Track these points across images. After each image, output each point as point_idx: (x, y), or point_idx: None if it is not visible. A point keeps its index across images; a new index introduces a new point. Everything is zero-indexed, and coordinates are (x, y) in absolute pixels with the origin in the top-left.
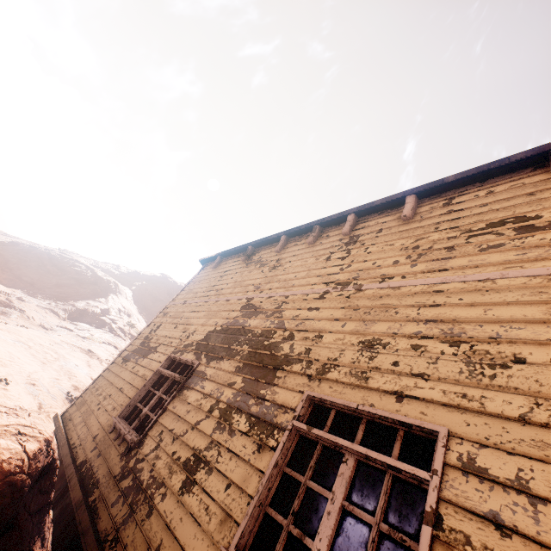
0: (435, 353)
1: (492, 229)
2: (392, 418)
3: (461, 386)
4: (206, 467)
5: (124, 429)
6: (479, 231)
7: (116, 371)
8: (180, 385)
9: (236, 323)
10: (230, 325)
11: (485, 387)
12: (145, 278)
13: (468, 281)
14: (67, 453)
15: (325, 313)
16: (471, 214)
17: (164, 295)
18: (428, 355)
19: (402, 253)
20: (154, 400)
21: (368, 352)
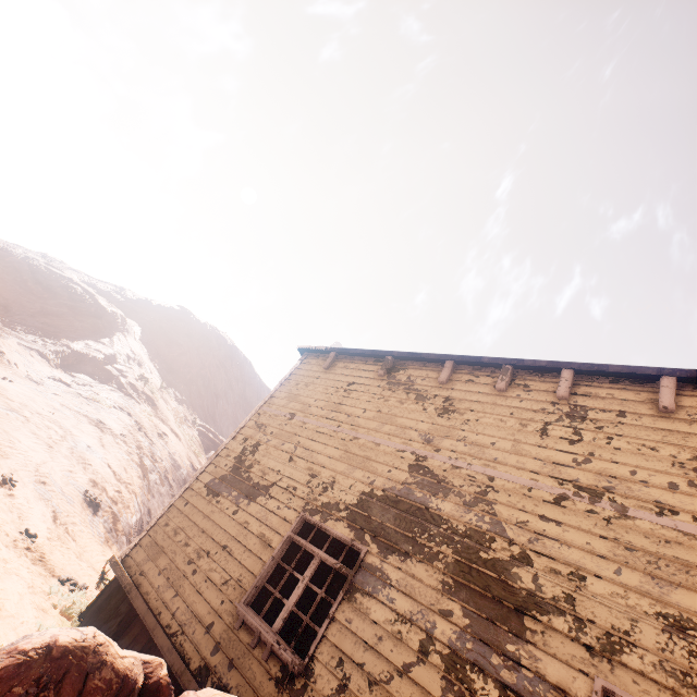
0: None
1: None
2: None
3: None
4: None
5: (269, 636)
6: None
7: (202, 508)
8: (347, 582)
9: (410, 495)
10: (400, 494)
11: None
12: (158, 311)
13: None
14: (169, 647)
15: (575, 537)
16: None
17: (183, 338)
18: None
19: (679, 473)
20: (300, 591)
21: (682, 640)
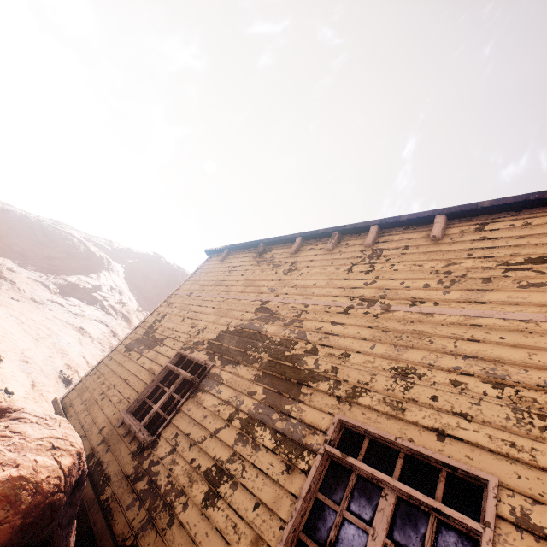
0: (477, 393)
1: (532, 265)
2: (435, 458)
3: (508, 433)
4: (230, 480)
5: (135, 426)
6: (517, 265)
7: (119, 360)
8: (194, 386)
9: (251, 326)
10: (244, 327)
11: (534, 439)
12: (137, 256)
13: (509, 319)
14: None
15: (350, 330)
16: (507, 245)
17: (155, 275)
18: (470, 395)
19: (433, 277)
20: (165, 398)
21: (402, 381)
